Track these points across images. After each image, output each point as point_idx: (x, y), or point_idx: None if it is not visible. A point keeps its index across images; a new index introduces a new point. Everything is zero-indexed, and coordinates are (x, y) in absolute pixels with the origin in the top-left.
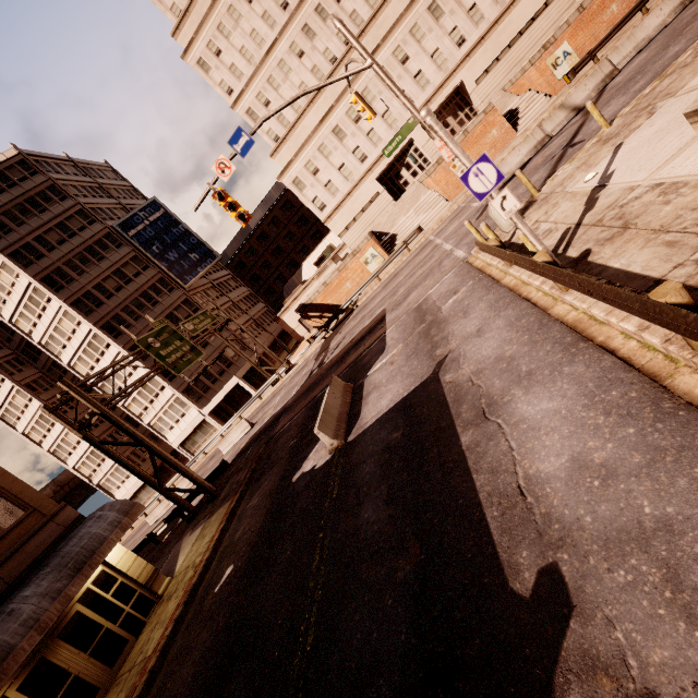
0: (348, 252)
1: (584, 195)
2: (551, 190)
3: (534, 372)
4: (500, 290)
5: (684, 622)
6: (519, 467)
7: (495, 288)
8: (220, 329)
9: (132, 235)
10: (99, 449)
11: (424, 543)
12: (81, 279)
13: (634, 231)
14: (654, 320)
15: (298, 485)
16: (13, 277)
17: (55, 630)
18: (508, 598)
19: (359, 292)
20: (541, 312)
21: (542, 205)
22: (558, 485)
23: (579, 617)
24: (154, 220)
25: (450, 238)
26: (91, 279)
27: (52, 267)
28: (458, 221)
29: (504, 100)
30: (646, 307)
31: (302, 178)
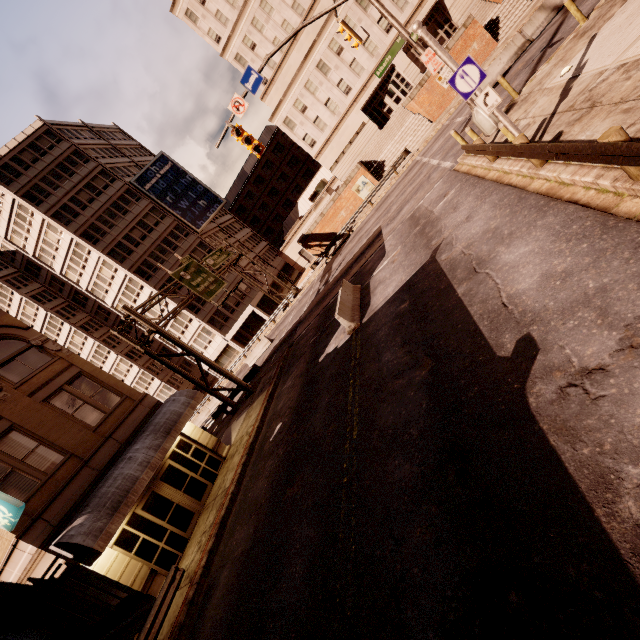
0: (339, 184)
1: (559, 88)
2: (530, 90)
3: (514, 232)
4: (484, 183)
5: (607, 331)
6: (503, 292)
7: (481, 183)
8: (234, 264)
9: (148, 188)
10: (158, 360)
11: (434, 357)
12: (112, 232)
13: (599, 108)
14: (603, 160)
15: (325, 362)
16: (58, 235)
17: (157, 475)
18: (496, 361)
19: (353, 218)
20: (520, 190)
21: (522, 105)
22: (531, 293)
23: (543, 353)
24: (164, 173)
25: (437, 154)
26: (120, 231)
27: (88, 224)
28: (443, 138)
29: (484, 11)
30: (595, 150)
31: (292, 117)
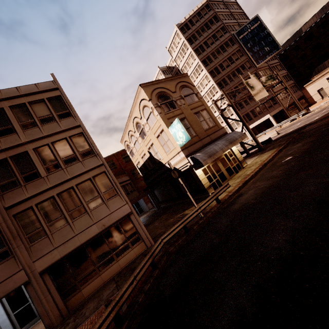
0: None
1: None
2: None
3: None
4: None
5: None
6: None
7: None
8: (273, 87)
9: (240, 38)
10: (224, 120)
11: None
12: (215, 61)
13: None
14: None
15: None
16: (193, 60)
17: (218, 158)
18: None
19: None
20: None
21: None
22: None
23: None
24: (253, 29)
25: None
26: (218, 61)
27: (206, 56)
28: None
29: None
30: None
31: None
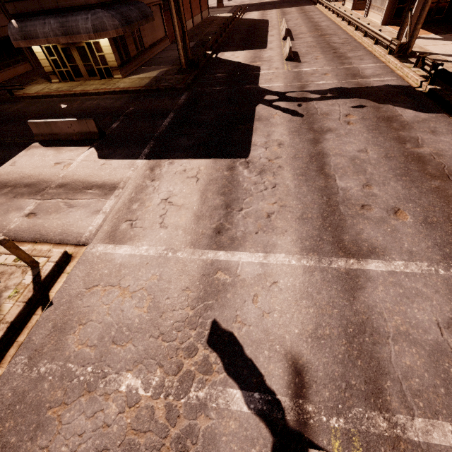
0: None
1: None
2: None
3: None
4: None
5: None
6: None
7: None
8: None
9: None
10: None
11: None
12: None
13: None
14: None
15: None
16: None
17: (75, 44)
18: None
19: None
20: None
21: None
22: None
23: None
24: None
25: (284, 276)
26: None
27: None
28: (405, 336)
29: None
30: None
31: None
